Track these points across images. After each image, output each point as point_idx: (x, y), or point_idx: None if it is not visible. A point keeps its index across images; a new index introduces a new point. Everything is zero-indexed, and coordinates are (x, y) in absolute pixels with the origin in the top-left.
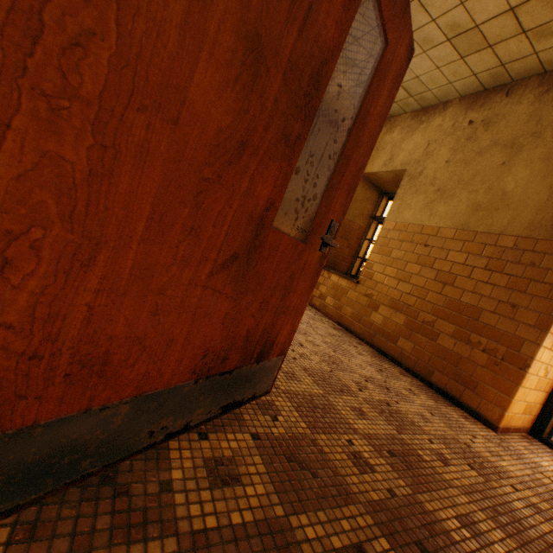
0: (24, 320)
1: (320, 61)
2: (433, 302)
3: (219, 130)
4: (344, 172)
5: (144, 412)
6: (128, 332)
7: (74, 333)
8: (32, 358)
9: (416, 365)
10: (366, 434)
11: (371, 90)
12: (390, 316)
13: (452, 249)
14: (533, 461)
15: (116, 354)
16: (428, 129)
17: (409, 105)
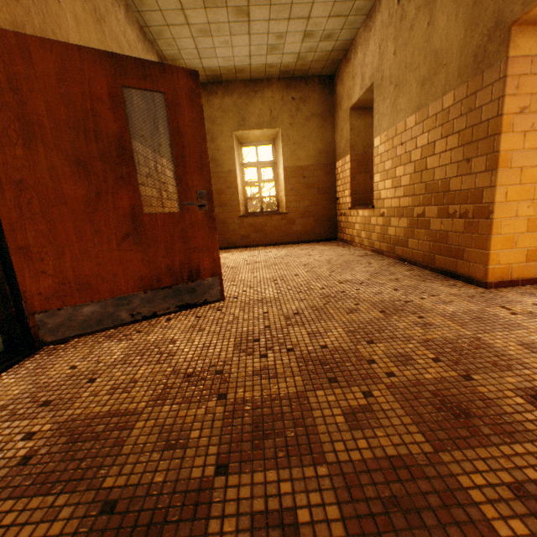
0: (55, 273)
1: (118, 140)
2: (419, 194)
3: (85, 196)
4: (185, 165)
5: (122, 305)
6: (92, 273)
7: (72, 276)
8: (63, 284)
9: (424, 258)
10: (289, 308)
11: (171, 118)
12: (398, 224)
13: (417, 135)
14: (510, 301)
15: (92, 281)
16: (375, 32)
17: (355, 22)
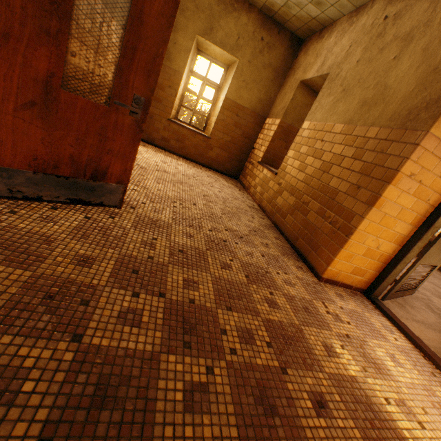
0: None
1: None
2: (313, 187)
3: None
4: (133, 58)
5: (0, 176)
6: None
7: None
8: None
9: (291, 234)
10: (176, 242)
11: None
12: (287, 199)
13: (336, 142)
14: (329, 299)
15: None
16: (354, 30)
17: (345, 7)
